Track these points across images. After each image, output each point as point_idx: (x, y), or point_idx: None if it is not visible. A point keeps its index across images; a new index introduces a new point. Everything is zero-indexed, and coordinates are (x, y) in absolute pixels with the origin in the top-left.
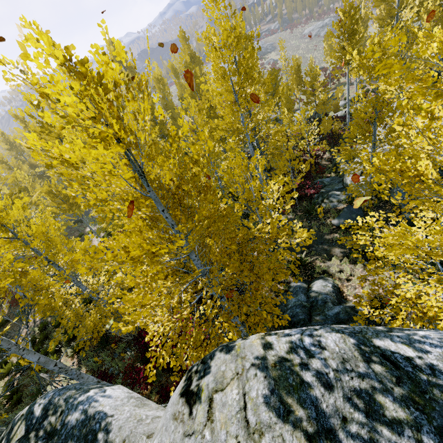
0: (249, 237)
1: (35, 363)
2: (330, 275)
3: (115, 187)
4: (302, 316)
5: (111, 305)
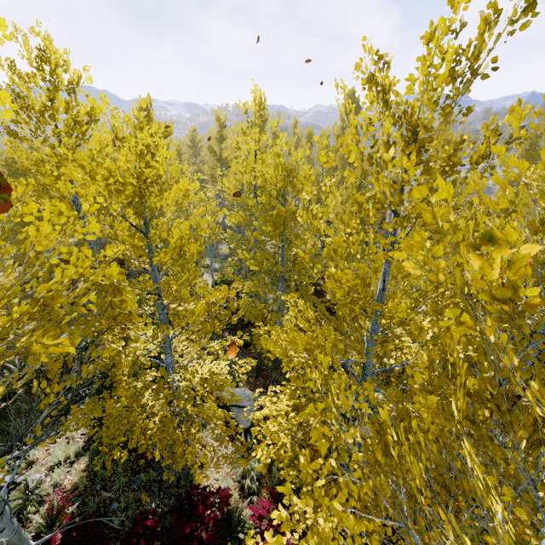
0: None
1: None
2: None
3: None
4: None
5: None
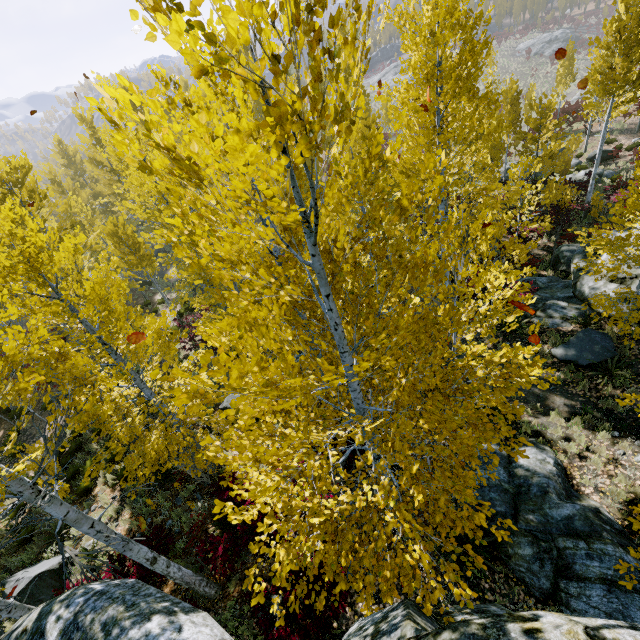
0: (457, 366)
1: (60, 522)
2: (547, 441)
3: (255, 237)
4: (502, 508)
5: (204, 451)
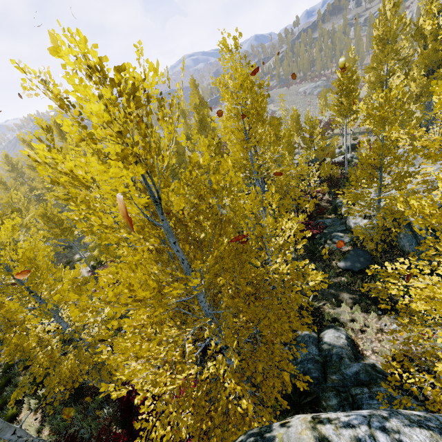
0: (264, 278)
1: None
2: (341, 323)
3: None
4: (316, 374)
5: (99, 355)
